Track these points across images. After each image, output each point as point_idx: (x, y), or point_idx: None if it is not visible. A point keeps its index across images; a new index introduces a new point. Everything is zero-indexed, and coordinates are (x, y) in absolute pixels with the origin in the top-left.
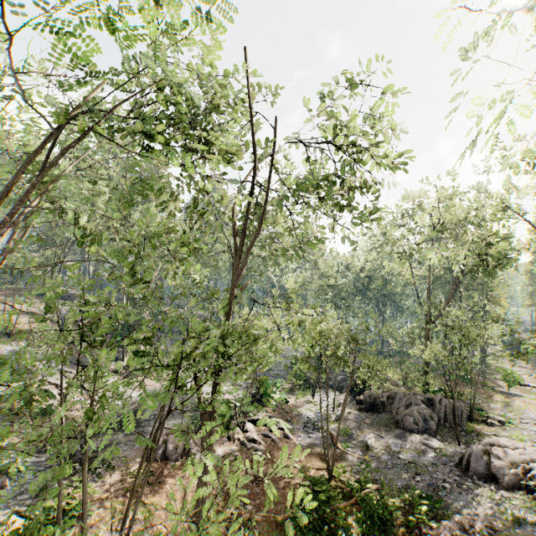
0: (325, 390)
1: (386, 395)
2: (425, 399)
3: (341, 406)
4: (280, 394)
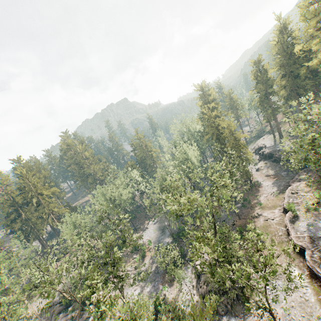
0: (185, 268)
1: (208, 291)
2: (223, 291)
3: (194, 288)
4: (166, 307)
